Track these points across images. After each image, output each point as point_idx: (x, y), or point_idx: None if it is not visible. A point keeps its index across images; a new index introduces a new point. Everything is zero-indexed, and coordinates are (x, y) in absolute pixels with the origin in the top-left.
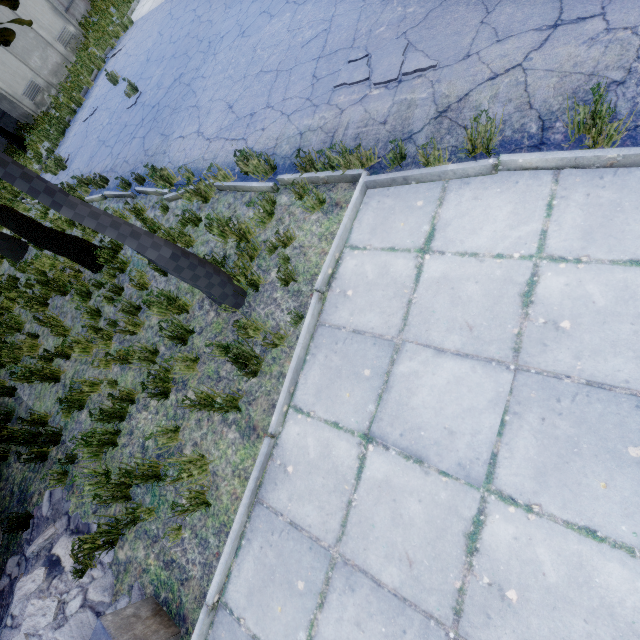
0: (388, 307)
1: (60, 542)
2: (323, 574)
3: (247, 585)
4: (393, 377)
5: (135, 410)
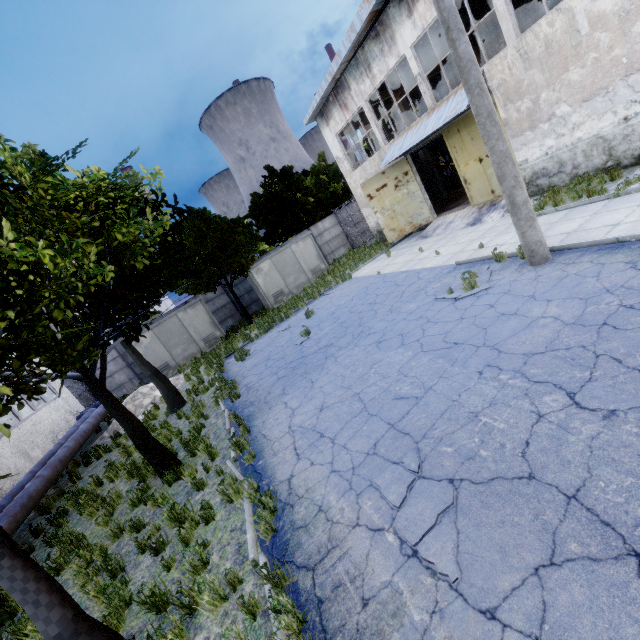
0: None
1: None
2: None
3: None
4: None
5: None
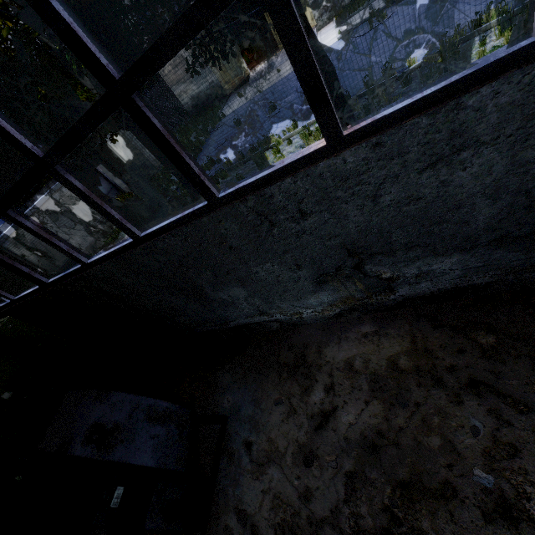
0: None
1: None
2: None
3: None
4: None
5: None
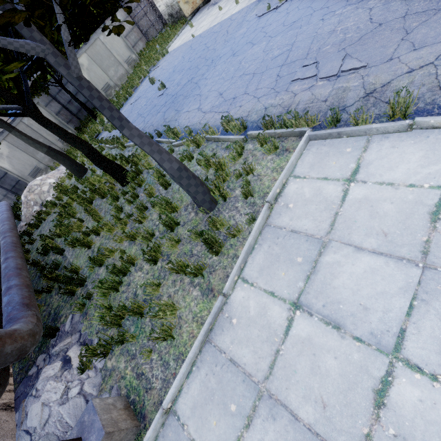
0: (319, 216)
1: (73, 348)
2: (251, 402)
3: (192, 400)
4: (320, 264)
5: (134, 270)
